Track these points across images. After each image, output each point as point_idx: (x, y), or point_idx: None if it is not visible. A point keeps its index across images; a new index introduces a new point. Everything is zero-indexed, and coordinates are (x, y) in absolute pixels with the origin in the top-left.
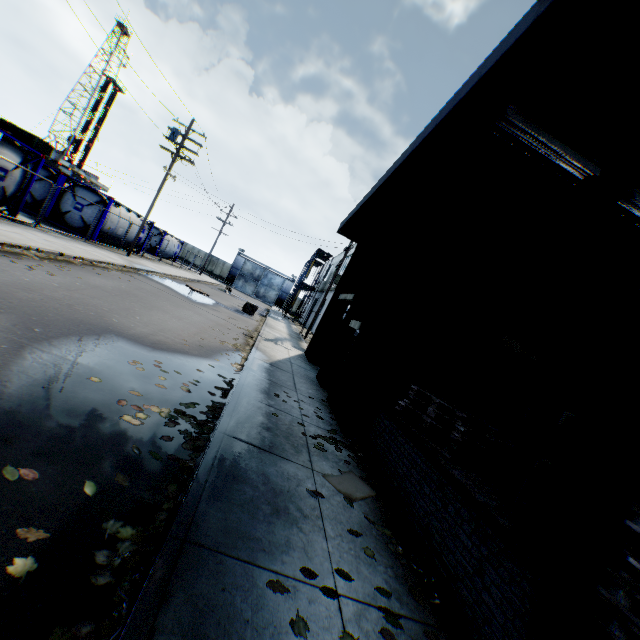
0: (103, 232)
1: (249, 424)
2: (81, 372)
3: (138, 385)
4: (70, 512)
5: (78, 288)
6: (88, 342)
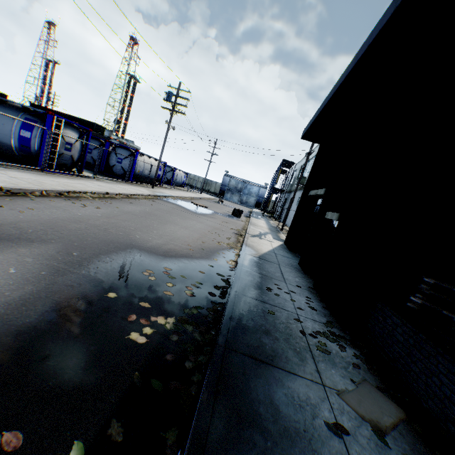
0: (135, 175)
1: (248, 329)
2: (101, 289)
3: (148, 295)
4: None
5: (114, 215)
6: (113, 259)
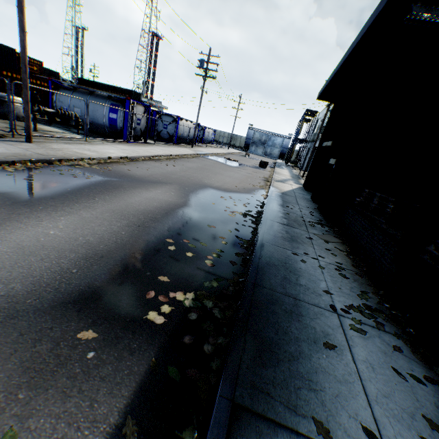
0: (178, 137)
1: (276, 216)
2: (207, 201)
3: (227, 205)
4: (228, 235)
5: (185, 170)
6: (203, 191)
